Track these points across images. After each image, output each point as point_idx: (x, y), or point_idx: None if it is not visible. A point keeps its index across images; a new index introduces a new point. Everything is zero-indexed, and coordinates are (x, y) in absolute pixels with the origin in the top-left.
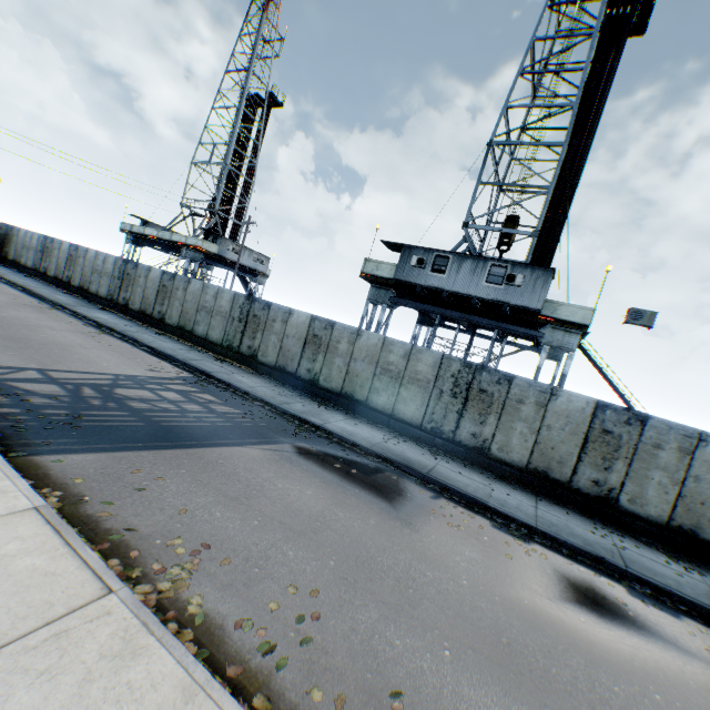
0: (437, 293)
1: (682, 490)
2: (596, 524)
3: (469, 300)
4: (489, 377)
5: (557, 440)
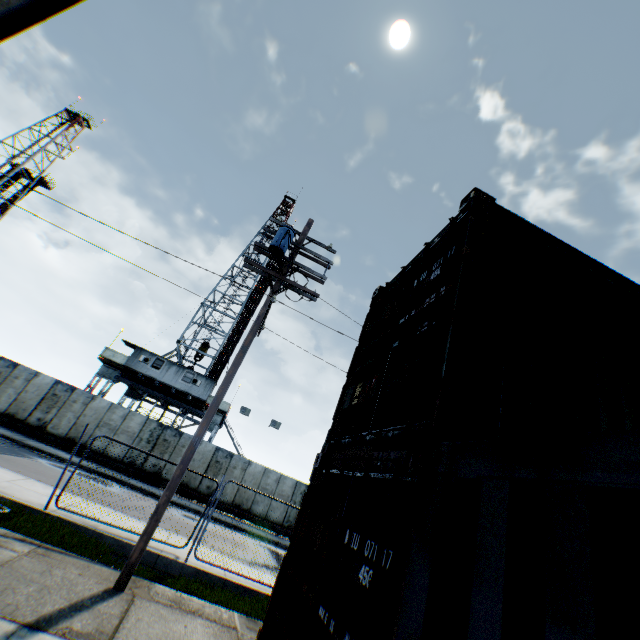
0: (151, 380)
1: (240, 487)
2: (204, 506)
3: (170, 388)
4: (171, 432)
5: (196, 466)
